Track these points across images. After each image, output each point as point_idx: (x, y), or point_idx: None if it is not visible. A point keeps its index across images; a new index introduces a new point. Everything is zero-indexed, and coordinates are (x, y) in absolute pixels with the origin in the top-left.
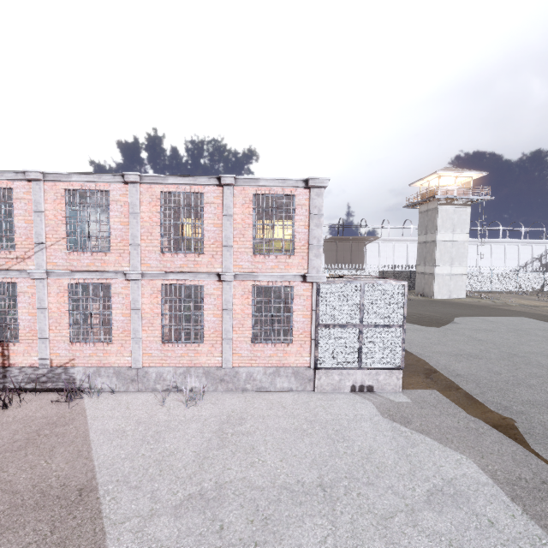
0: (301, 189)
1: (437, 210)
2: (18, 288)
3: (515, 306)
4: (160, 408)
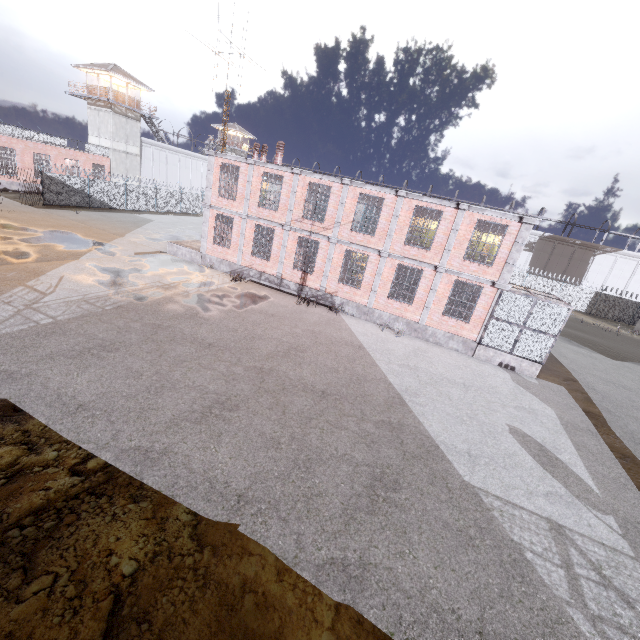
0: (515, 222)
1: None
2: (320, 245)
3: None
4: (381, 332)
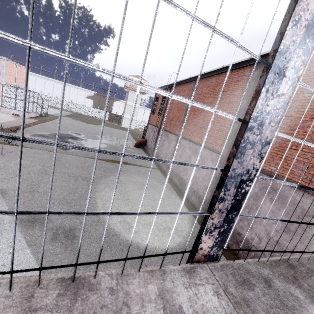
0: None
1: (129, 92)
2: None
3: (140, 133)
4: None
